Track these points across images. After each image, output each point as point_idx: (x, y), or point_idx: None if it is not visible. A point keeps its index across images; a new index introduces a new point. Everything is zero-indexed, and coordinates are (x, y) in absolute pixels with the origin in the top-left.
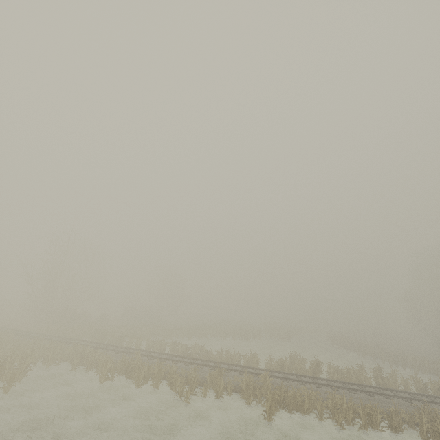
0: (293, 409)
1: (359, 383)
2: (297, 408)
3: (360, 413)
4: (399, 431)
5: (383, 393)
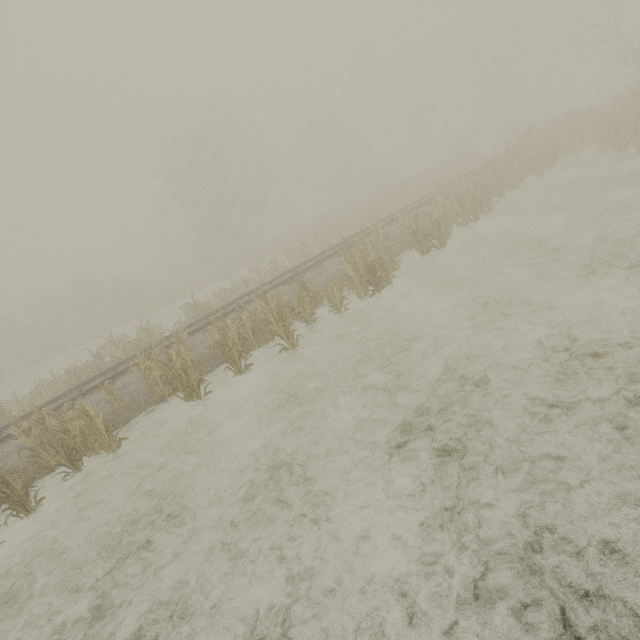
0: None
1: None
2: None
3: None
4: None
5: None
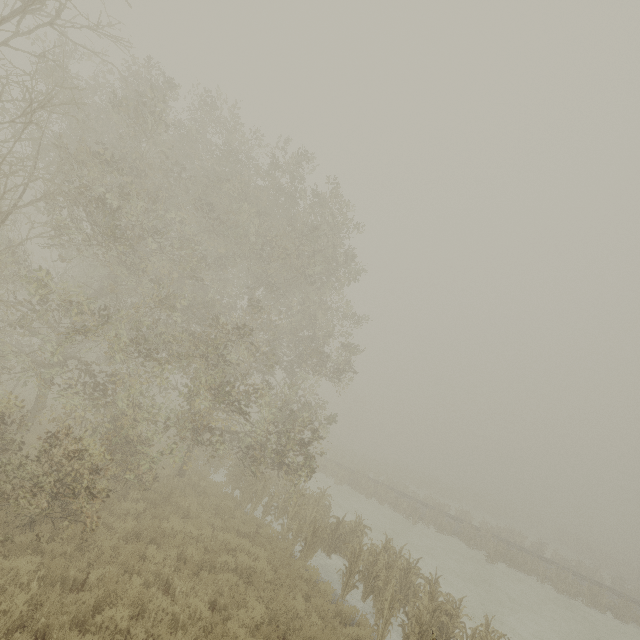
0: (514, 565)
1: (589, 577)
2: (517, 566)
3: (585, 590)
4: (624, 620)
5: (617, 593)
